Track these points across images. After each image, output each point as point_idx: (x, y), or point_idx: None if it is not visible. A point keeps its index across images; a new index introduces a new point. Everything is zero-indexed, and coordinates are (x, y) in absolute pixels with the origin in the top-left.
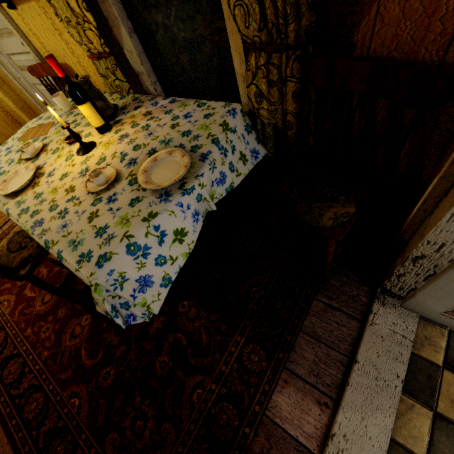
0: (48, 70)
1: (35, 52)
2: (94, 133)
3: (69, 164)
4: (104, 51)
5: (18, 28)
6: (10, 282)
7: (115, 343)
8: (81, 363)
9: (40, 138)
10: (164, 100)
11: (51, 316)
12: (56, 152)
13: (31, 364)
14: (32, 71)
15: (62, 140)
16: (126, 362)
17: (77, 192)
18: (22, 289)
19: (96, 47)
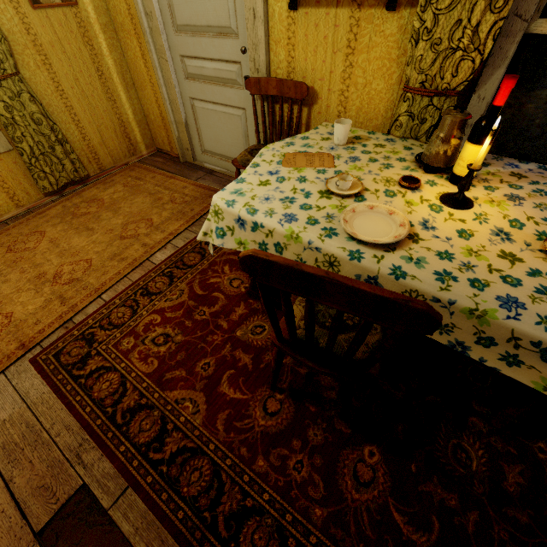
0: (287, 89)
1: (267, 64)
2: (443, 183)
3: (449, 217)
4: (453, 88)
5: (267, 31)
6: (184, 368)
7: (453, 505)
8: (405, 539)
9: (328, 170)
10: (524, 163)
11: (296, 440)
12: (395, 196)
13: (297, 533)
14: (252, 84)
15: (383, 180)
16: (496, 545)
17: (534, 264)
18: (212, 382)
19: (450, 82)
